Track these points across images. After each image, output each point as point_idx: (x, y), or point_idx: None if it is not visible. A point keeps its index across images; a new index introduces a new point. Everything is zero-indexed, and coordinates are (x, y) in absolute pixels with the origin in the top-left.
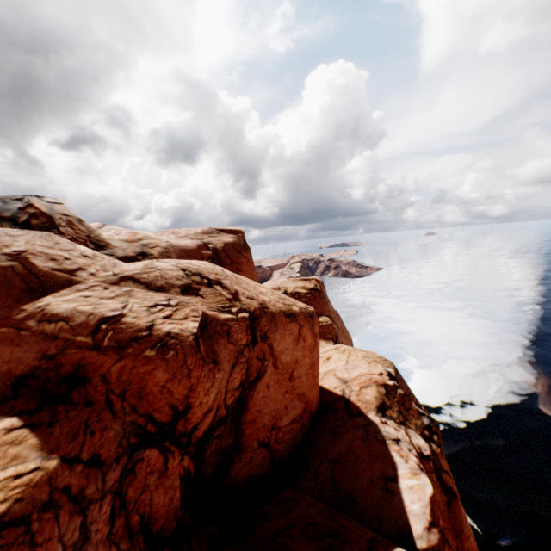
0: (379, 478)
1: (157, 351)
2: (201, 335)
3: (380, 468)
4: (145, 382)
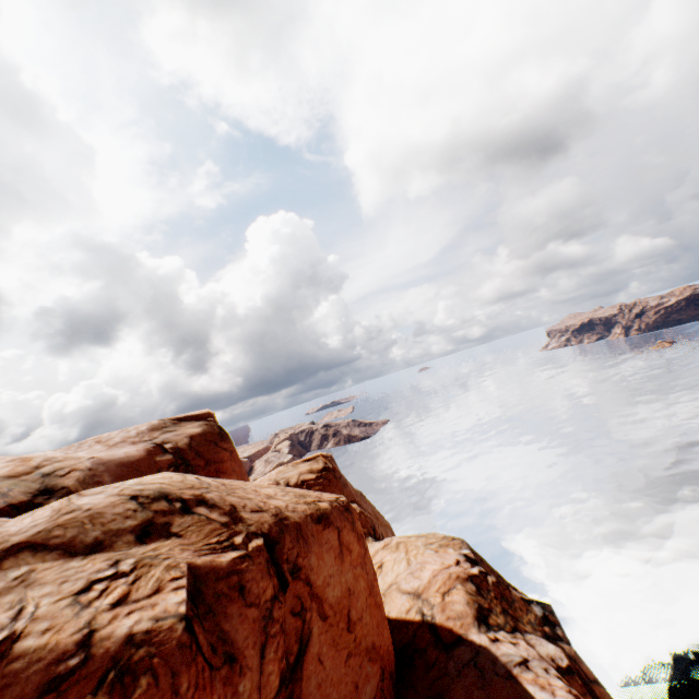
0: None
1: (108, 694)
2: (195, 612)
3: None
4: None
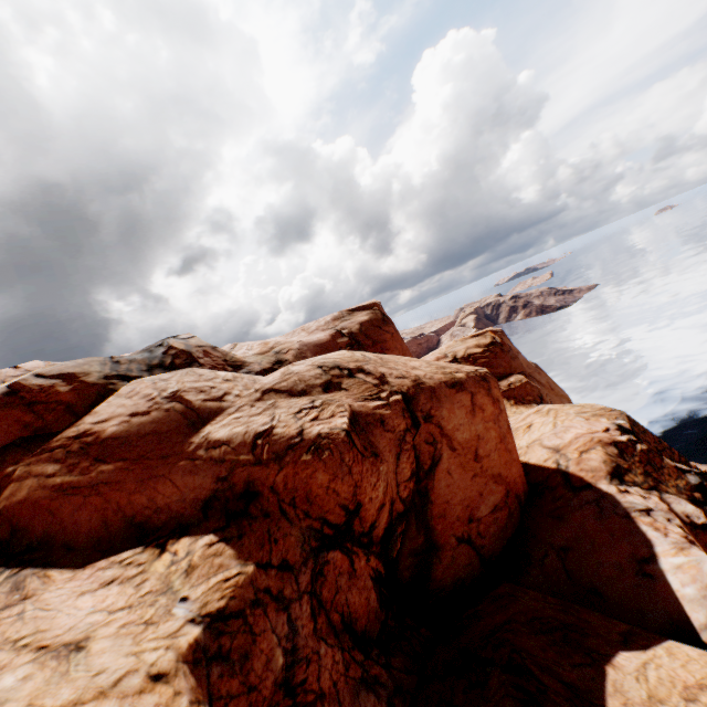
0: (629, 561)
1: (312, 454)
2: (353, 429)
3: (627, 549)
4: (309, 486)
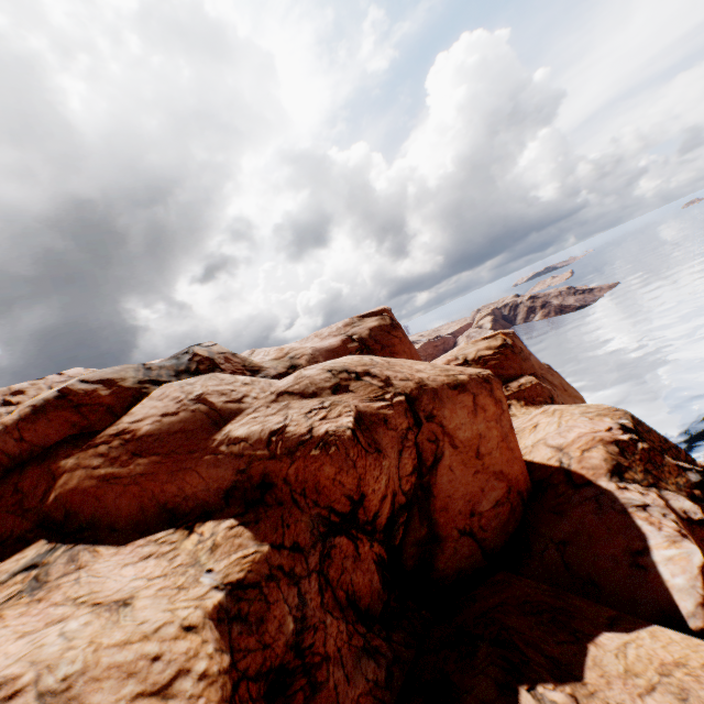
0: (623, 554)
1: (320, 450)
2: (358, 428)
3: (623, 543)
4: (317, 478)
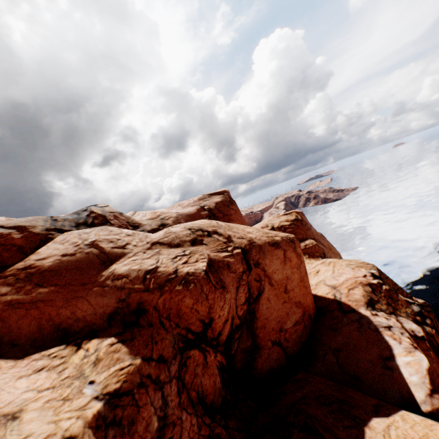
0: (377, 359)
1: (182, 286)
2: (209, 270)
3: (377, 351)
4: (179, 307)
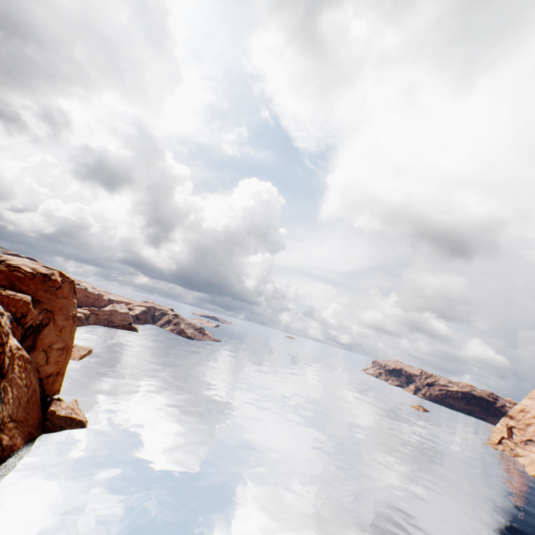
0: None
1: None
2: None
3: None
4: None
